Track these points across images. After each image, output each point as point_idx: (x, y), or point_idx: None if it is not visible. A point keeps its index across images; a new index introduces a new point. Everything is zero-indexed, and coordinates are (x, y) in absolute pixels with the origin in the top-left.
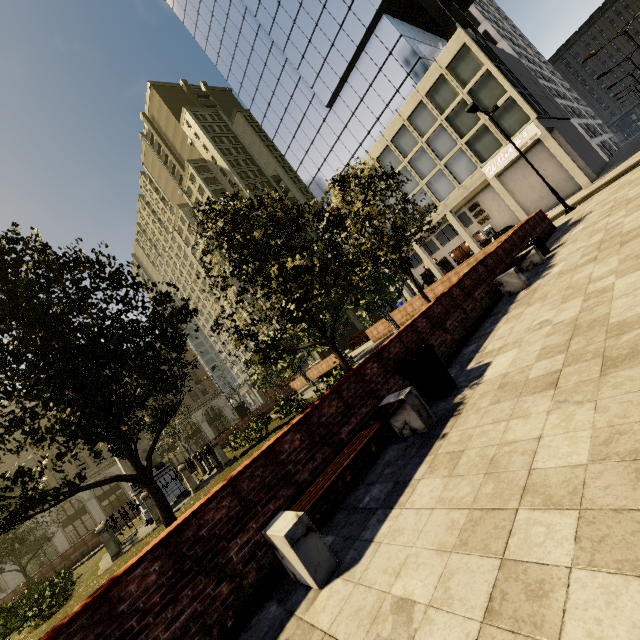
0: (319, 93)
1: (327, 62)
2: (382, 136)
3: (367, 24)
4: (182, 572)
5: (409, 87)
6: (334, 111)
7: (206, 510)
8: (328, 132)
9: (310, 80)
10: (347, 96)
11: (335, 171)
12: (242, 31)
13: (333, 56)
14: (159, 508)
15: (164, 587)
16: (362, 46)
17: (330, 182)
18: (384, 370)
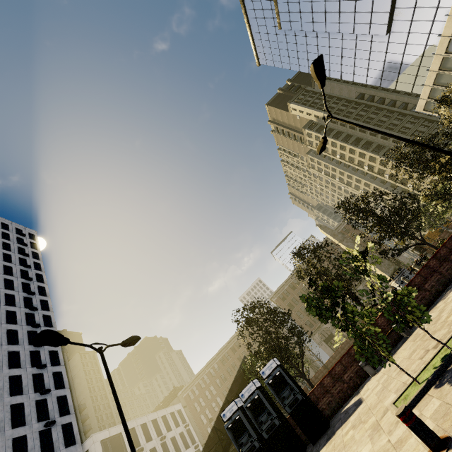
0: (376, 32)
1: (373, 12)
2: (449, 16)
3: None
4: None
5: None
6: (393, 32)
7: None
8: (394, 47)
9: (365, 31)
10: (400, 16)
11: (414, 65)
12: (307, 43)
13: (376, 5)
14: (435, 249)
15: None
16: None
17: (413, 74)
18: None
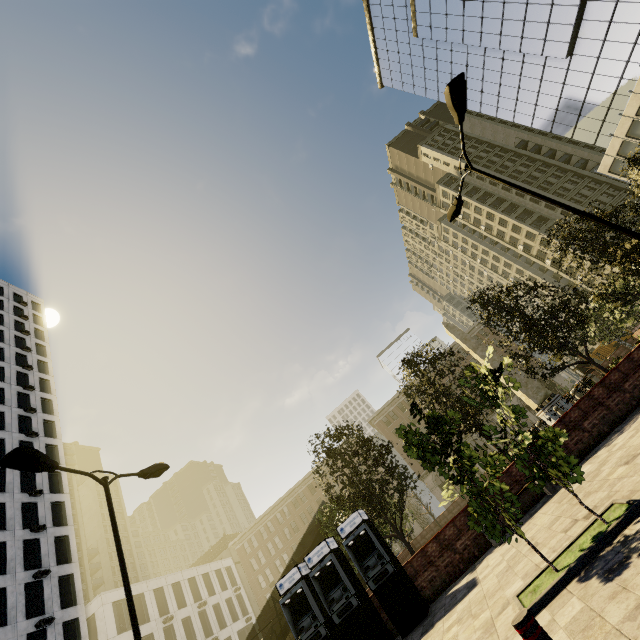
0: (552, 53)
1: (551, 23)
2: None
3: None
4: None
5: None
6: (576, 55)
7: None
8: (576, 77)
9: (537, 50)
10: (588, 32)
11: (601, 105)
12: (453, 61)
13: (556, 14)
14: (604, 372)
15: None
16: None
17: (599, 119)
18: None
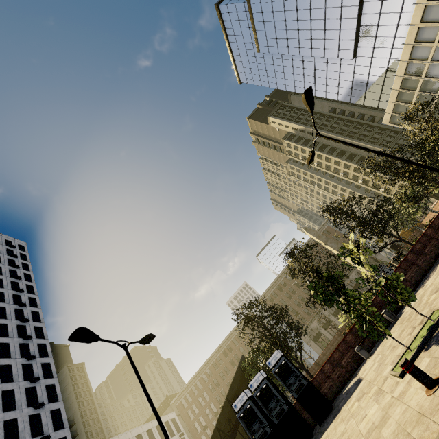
0: (344, 57)
1: (341, 40)
2: (405, 45)
3: (357, 4)
4: (435, 230)
5: (409, 4)
6: (358, 56)
7: (434, 222)
8: (360, 69)
9: (334, 55)
10: (363, 43)
11: (378, 84)
12: (284, 65)
13: (343, 34)
14: (411, 245)
15: (433, 232)
16: (359, 14)
17: (378, 92)
18: None
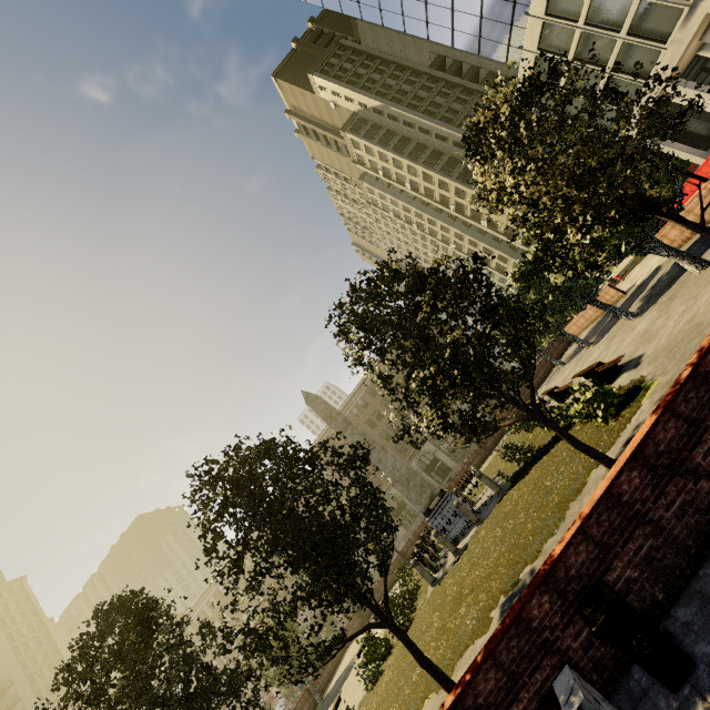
0: None
1: None
2: None
3: None
4: None
5: None
6: None
7: None
8: None
9: None
10: None
11: None
12: None
13: None
14: (408, 650)
15: None
16: None
17: (505, 21)
18: (562, 602)
